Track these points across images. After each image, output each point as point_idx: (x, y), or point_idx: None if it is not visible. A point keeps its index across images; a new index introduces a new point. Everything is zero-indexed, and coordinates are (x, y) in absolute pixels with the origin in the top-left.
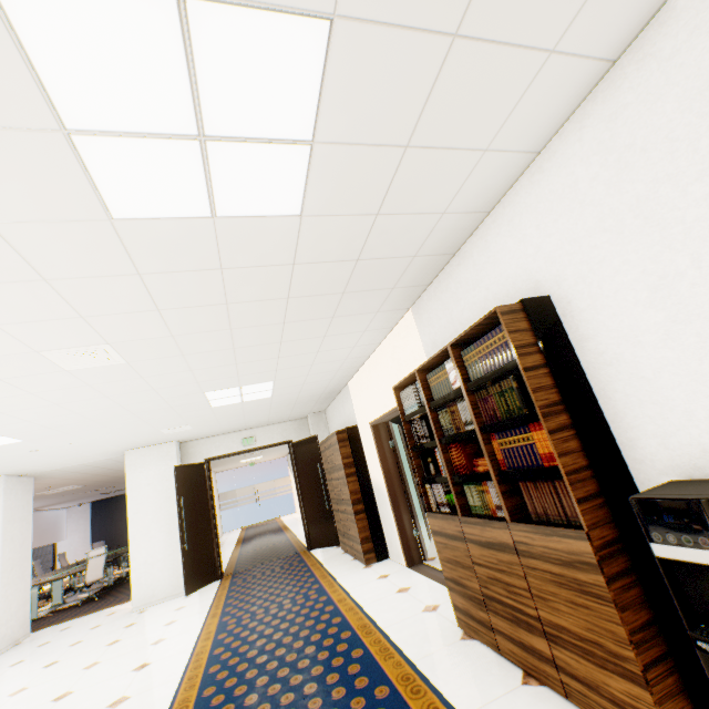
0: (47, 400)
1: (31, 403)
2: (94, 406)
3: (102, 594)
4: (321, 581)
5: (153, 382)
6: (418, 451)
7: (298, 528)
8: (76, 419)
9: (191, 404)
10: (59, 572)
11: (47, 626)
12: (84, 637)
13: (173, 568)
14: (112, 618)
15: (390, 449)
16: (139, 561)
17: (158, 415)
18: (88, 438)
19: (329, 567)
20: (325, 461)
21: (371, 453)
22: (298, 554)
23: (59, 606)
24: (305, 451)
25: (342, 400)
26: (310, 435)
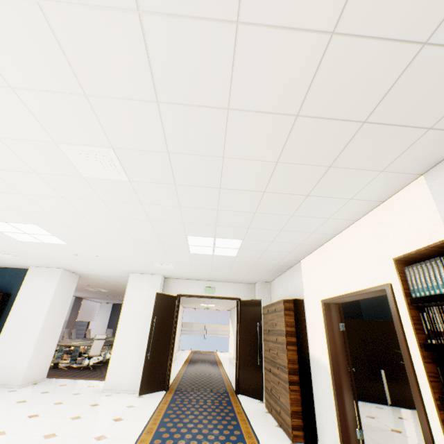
0: (74, 208)
1: (65, 208)
2: (108, 225)
3: (96, 366)
4: (246, 440)
5: (149, 212)
6: (430, 352)
7: (229, 367)
8: (97, 234)
9: (175, 245)
10: (80, 340)
11: (57, 377)
12: (65, 400)
13: (136, 369)
14: (89, 391)
15: (339, 331)
16: (117, 354)
17: (152, 249)
18: (106, 254)
19: (254, 424)
20: (265, 322)
21: (316, 329)
22: (227, 393)
23: (72, 364)
24: (249, 309)
25: (291, 275)
26: (255, 298)
